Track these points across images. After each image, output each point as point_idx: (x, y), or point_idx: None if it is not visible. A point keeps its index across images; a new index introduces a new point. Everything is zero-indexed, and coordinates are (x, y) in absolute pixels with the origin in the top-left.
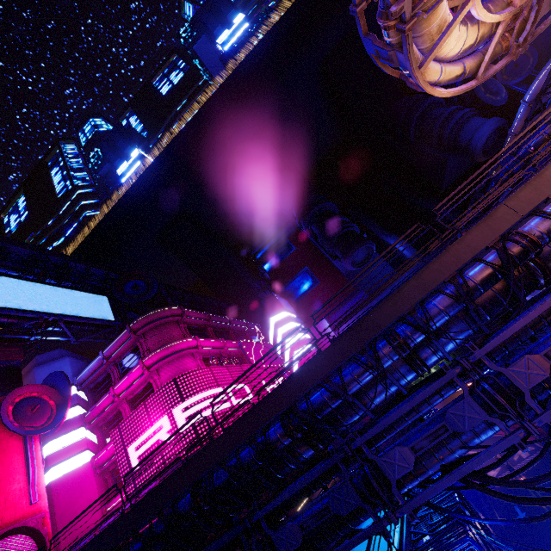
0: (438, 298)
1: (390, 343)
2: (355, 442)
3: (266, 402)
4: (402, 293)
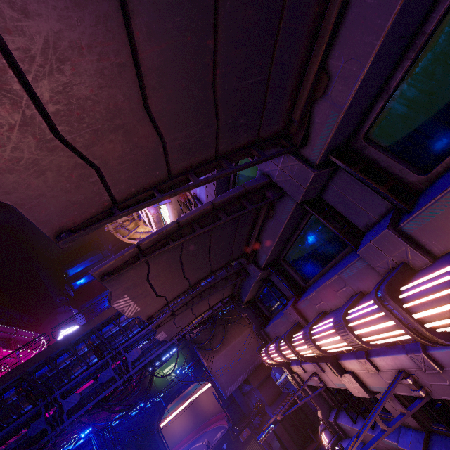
0: (111, 323)
1: (85, 343)
2: (55, 394)
3: (9, 373)
4: (93, 320)
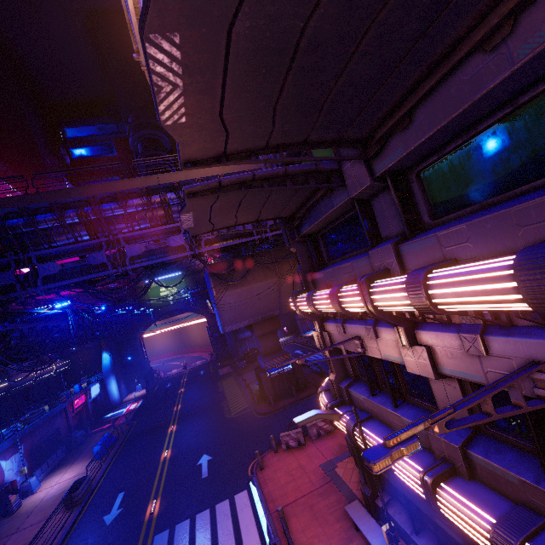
0: (115, 203)
1: (76, 211)
2: (30, 254)
3: None
4: (91, 187)
